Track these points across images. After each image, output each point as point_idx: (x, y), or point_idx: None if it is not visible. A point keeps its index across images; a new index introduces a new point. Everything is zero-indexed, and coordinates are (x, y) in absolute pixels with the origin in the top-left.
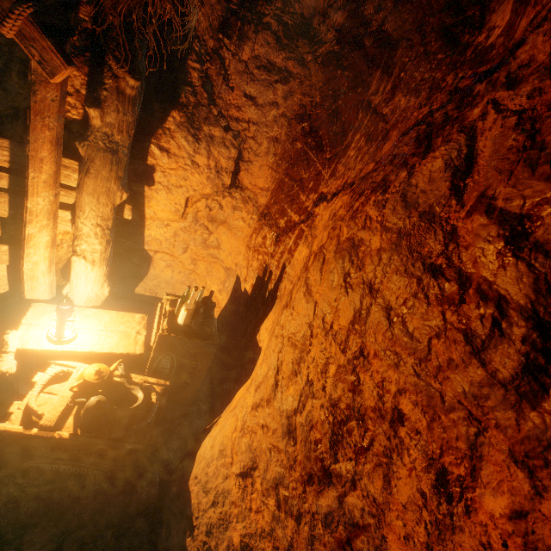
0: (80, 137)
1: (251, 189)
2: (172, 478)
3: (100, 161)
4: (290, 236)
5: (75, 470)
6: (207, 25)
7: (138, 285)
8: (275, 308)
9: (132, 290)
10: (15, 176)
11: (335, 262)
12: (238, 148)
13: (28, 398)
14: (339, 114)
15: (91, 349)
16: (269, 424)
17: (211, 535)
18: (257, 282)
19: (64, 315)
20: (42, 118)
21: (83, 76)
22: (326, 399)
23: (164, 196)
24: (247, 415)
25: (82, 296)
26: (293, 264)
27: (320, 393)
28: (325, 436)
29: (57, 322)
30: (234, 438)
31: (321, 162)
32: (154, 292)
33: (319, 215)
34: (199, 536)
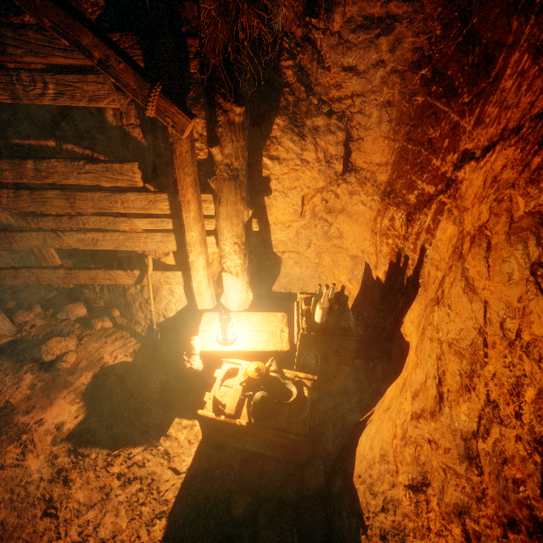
0: (209, 174)
1: (367, 168)
2: (335, 468)
3: (227, 189)
4: (425, 212)
5: (255, 449)
6: (292, 16)
7: (273, 284)
8: (419, 298)
9: (269, 289)
10: (175, 218)
11: (509, 247)
12: (345, 129)
13: (214, 390)
14: (476, 36)
15: (249, 349)
16: (437, 440)
17: (386, 541)
18: (391, 269)
19: (225, 323)
20: (182, 169)
21: (202, 120)
22: (524, 431)
23: (282, 201)
24: (406, 423)
25: (234, 303)
26: (435, 246)
27: (512, 420)
28: (529, 477)
29: (221, 329)
30: (395, 445)
31: (456, 110)
32: (288, 288)
33: (466, 180)
34: (373, 538)
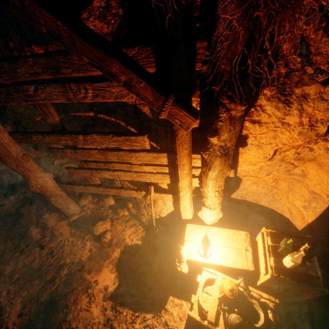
0: (202, 147)
1: None
2: None
3: (217, 162)
4: None
5: None
6: None
7: (232, 193)
8: None
9: (228, 196)
10: (170, 167)
11: None
12: None
13: (197, 294)
14: None
15: (221, 263)
16: None
17: None
18: None
19: (206, 249)
20: (182, 145)
21: (197, 98)
22: None
23: (254, 151)
24: None
25: (208, 221)
26: None
27: None
28: None
29: (203, 251)
30: None
31: None
32: (243, 197)
33: None
34: None
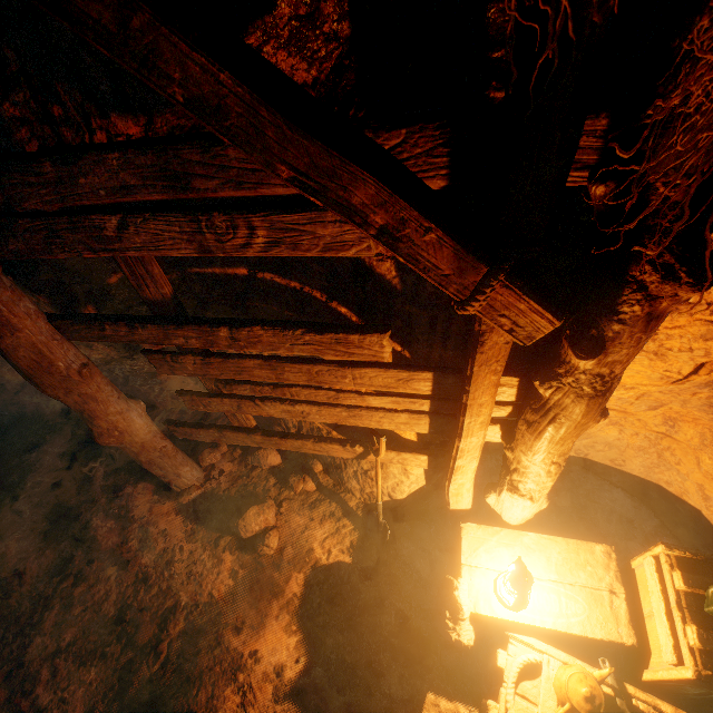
0: (539, 370)
1: None
2: None
3: (578, 408)
4: None
5: None
6: None
7: None
8: None
9: None
10: (435, 400)
11: None
12: None
13: (503, 700)
14: None
15: (555, 626)
16: None
17: None
18: None
19: (525, 597)
20: (487, 365)
21: None
22: None
23: (642, 363)
24: None
25: (515, 518)
26: None
27: None
28: None
29: (515, 601)
30: None
31: None
32: (582, 452)
33: None
34: None
